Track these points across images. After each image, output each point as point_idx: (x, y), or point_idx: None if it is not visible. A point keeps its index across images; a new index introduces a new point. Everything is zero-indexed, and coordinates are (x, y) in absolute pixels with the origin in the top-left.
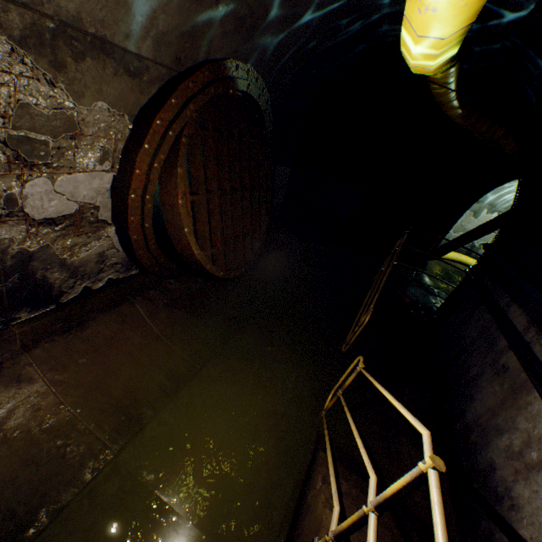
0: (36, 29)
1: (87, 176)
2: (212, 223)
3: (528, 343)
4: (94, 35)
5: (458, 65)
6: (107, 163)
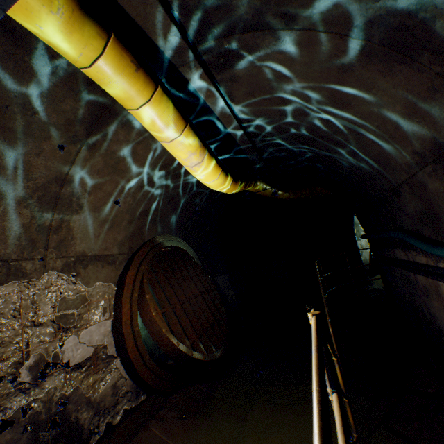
0: (68, 263)
1: (97, 326)
2: (182, 324)
3: (413, 261)
4: (91, 255)
5: (260, 181)
6: (106, 314)
